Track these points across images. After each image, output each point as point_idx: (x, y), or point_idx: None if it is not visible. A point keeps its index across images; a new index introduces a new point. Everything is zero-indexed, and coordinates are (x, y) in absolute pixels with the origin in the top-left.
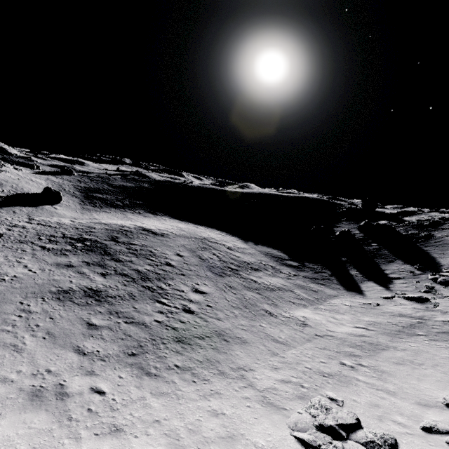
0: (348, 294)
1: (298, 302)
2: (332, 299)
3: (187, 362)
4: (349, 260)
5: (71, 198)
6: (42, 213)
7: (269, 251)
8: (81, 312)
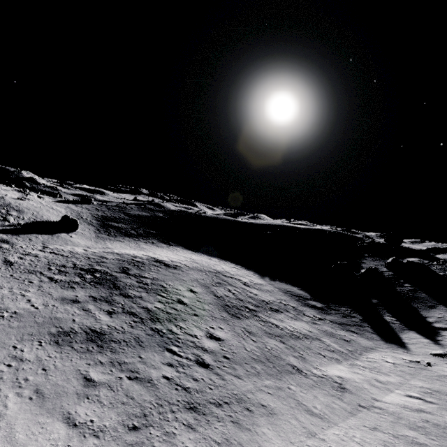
0: (387, 346)
1: (329, 354)
2: (369, 352)
3: (201, 443)
4: (381, 303)
5: (88, 227)
6: (57, 241)
7: (288, 288)
8: (79, 362)
